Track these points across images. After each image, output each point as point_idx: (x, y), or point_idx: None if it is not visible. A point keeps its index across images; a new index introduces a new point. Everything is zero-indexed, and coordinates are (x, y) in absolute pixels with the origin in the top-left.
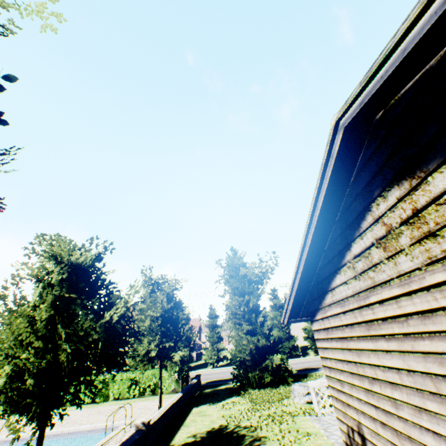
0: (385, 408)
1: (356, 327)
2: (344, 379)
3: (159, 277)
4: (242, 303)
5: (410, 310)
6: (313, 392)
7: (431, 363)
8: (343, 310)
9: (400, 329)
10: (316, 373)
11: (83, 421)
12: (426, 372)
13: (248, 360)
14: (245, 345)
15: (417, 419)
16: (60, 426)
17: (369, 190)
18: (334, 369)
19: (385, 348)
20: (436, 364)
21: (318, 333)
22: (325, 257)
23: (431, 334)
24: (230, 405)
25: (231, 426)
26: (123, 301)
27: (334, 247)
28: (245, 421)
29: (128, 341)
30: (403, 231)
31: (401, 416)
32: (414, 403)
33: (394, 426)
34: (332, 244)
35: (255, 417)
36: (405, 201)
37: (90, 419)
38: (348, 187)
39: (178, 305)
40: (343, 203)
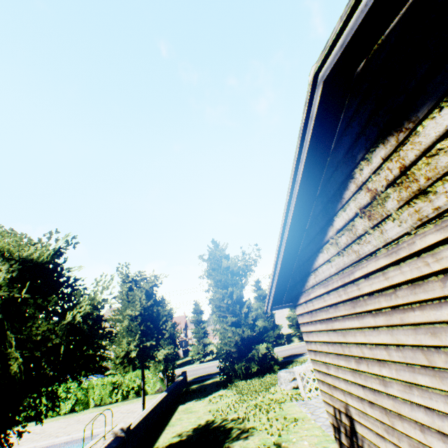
0: (373, 387)
1: (341, 306)
2: (330, 361)
3: (137, 274)
4: (226, 295)
5: (398, 280)
6: (299, 377)
7: (422, 335)
8: (327, 290)
9: (388, 303)
10: (301, 359)
11: (59, 433)
12: (417, 345)
13: (234, 352)
14: (231, 338)
15: (408, 396)
16: (33, 442)
17: (352, 155)
18: (319, 352)
19: (372, 325)
20: (428, 335)
21: (302, 317)
22: (307, 237)
23: (423, 303)
24: (217, 399)
25: (218, 421)
26: (89, 299)
27: (315, 225)
28: (232, 414)
29: (97, 342)
30: (389, 194)
31: (390, 393)
32: (405, 379)
33: (382, 404)
34: (314, 222)
35: (242, 408)
36: (392, 160)
37: (67, 430)
38: (329, 156)
39: (159, 302)
40: (323, 175)
